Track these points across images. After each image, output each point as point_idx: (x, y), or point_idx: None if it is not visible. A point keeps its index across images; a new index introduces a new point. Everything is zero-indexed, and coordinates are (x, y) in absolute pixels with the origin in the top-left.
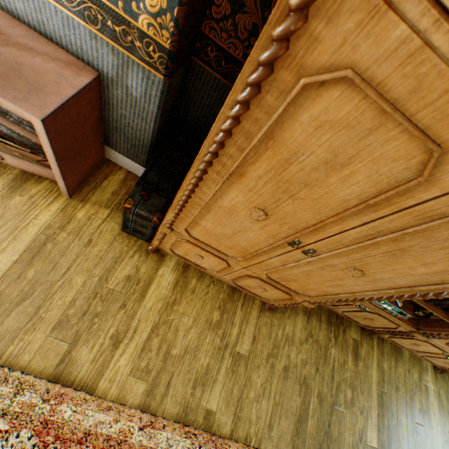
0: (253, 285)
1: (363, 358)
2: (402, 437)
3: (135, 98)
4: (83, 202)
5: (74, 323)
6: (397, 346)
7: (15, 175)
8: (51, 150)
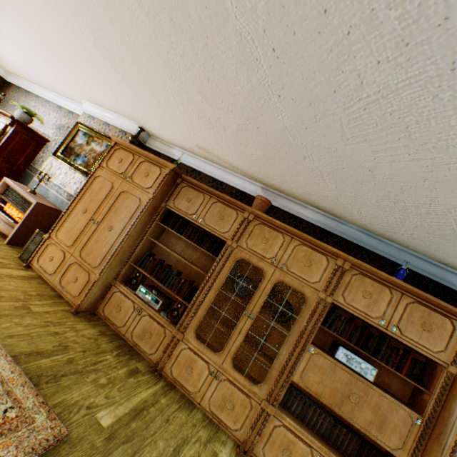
0: (72, 277)
1: (139, 379)
2: (149, 451)
3: None
4: (11, 247)
5: None
6: (189, 403)
7: None
8: (29, 213)
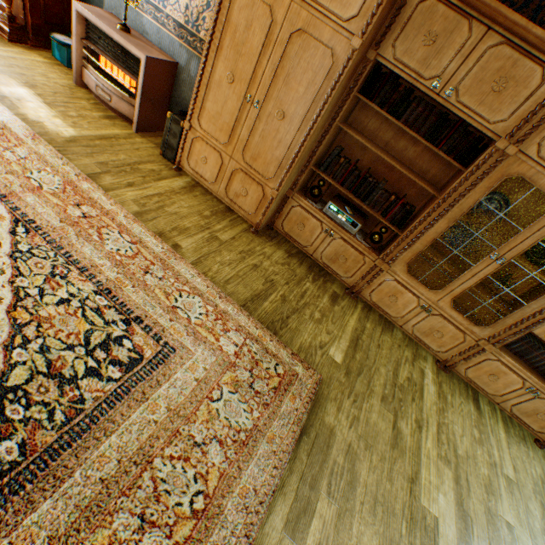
0: (239, 189)
1: (341, 306)
2: (377, 380)
3: (192, 78)
4: (142, 137)
5: (110, 167)
6: (388, 324)
7: (111, 115)
8: (143, 80)
